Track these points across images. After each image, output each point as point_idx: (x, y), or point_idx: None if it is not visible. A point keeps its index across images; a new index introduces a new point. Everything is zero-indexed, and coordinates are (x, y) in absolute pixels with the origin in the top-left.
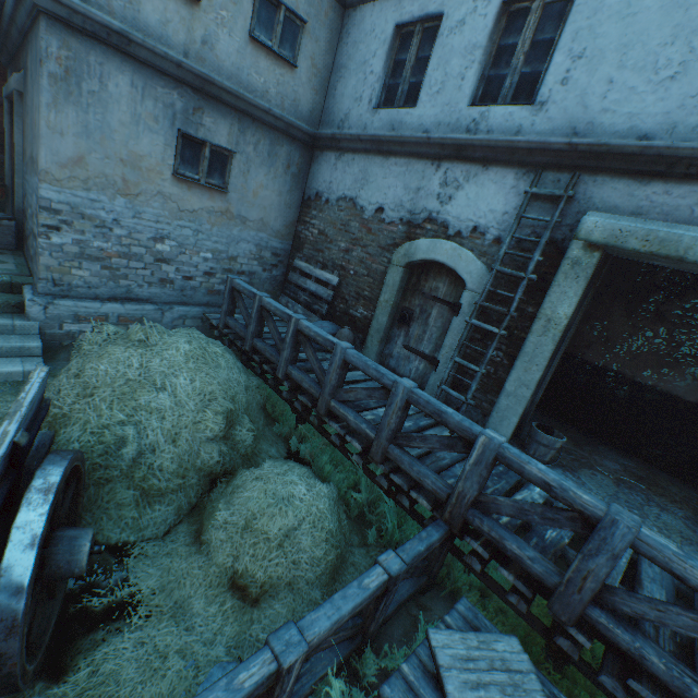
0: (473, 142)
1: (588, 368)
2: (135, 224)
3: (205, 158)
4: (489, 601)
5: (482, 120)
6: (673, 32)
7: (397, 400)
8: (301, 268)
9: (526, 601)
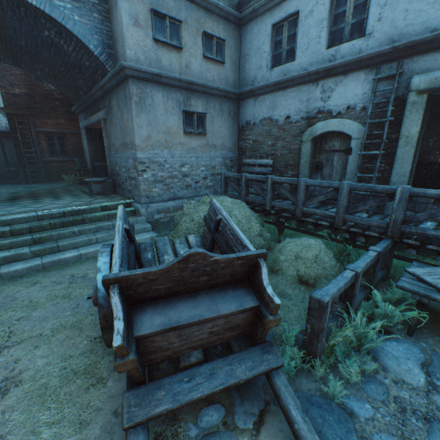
0: (336, 65)
1: (432, 165)
2: (172, 160)
3: (195, 120)
4: None
5: (336, 53)
6: None
7: (344, 191)
8: (248, 163)
9: None
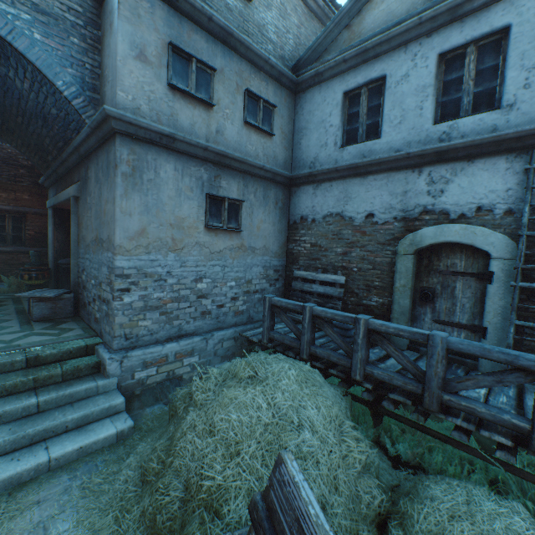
0: (456, 145)
1: None
2: (182, 271)
3: (225, 210)
4: None
5: (452, 130)
6: None
7: None
8: (303, 276)
9: None
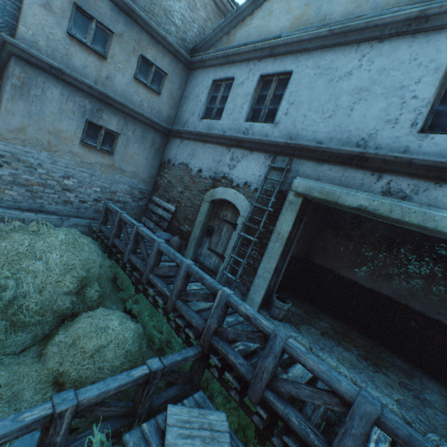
0: (244, 139)
1: (316, 267)
2: (52, 167)
3: (101, 135)
4: (227, 401)
5: (250, 129)
6: (329, 97)
7: (182, 272)
8: (156, 201)
9: (239, 394)
